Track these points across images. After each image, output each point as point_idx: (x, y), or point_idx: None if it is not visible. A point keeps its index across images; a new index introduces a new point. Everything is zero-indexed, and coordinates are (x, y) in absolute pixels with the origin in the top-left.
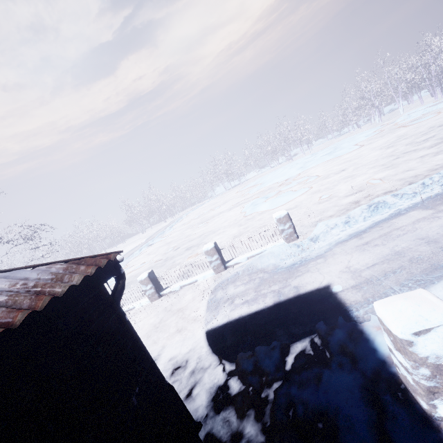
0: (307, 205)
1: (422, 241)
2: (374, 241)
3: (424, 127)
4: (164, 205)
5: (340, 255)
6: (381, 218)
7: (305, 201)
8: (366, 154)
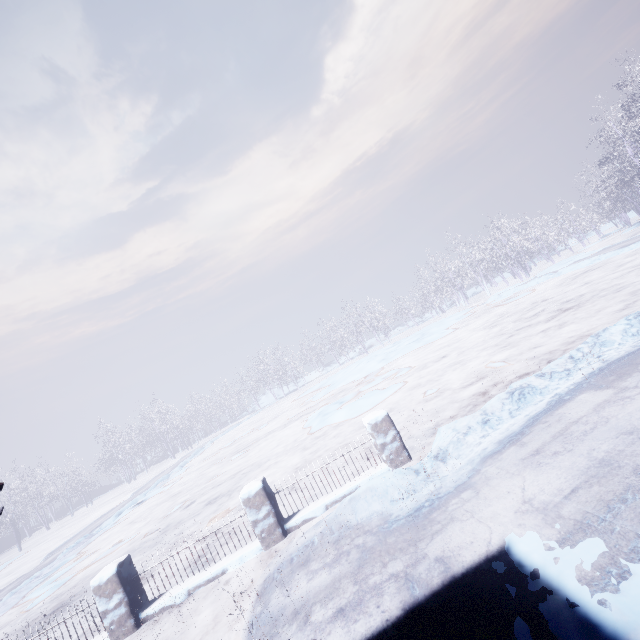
0: (408, 406)
1: (633, 437)
2: (549, 446)
3: (525, 304)
4: (174, 429)
5: (500, 480)
6: (536, 409)
7: (403, 401)
8: (466, 337)
